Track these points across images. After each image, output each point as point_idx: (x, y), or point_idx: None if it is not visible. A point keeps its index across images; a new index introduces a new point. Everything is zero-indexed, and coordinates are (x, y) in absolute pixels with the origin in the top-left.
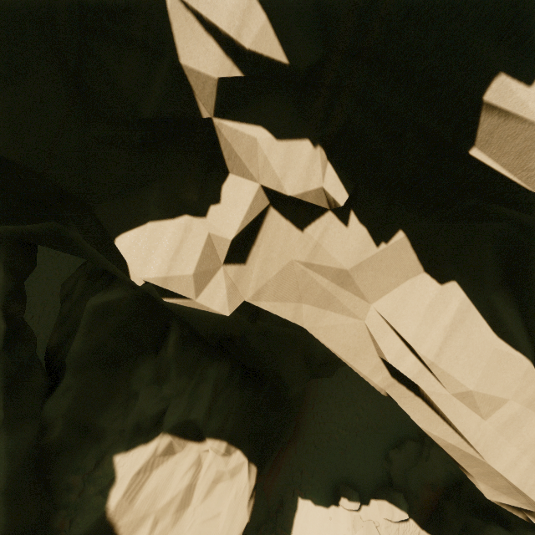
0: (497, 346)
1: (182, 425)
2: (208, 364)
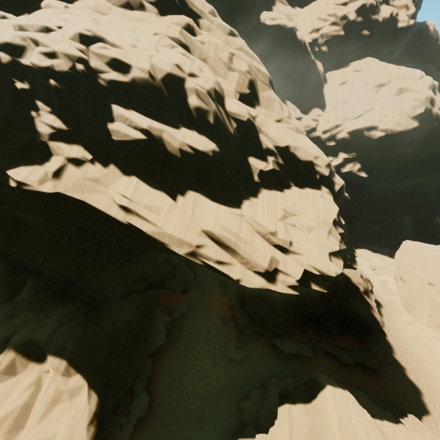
0: (153, 190)
1: (27, 344)
2: (55, 306)
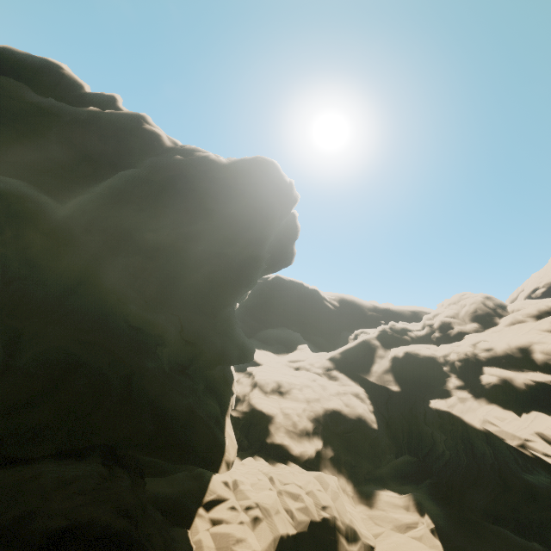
0: (503, 410)
1: (417, 500)
2: (441, 501)
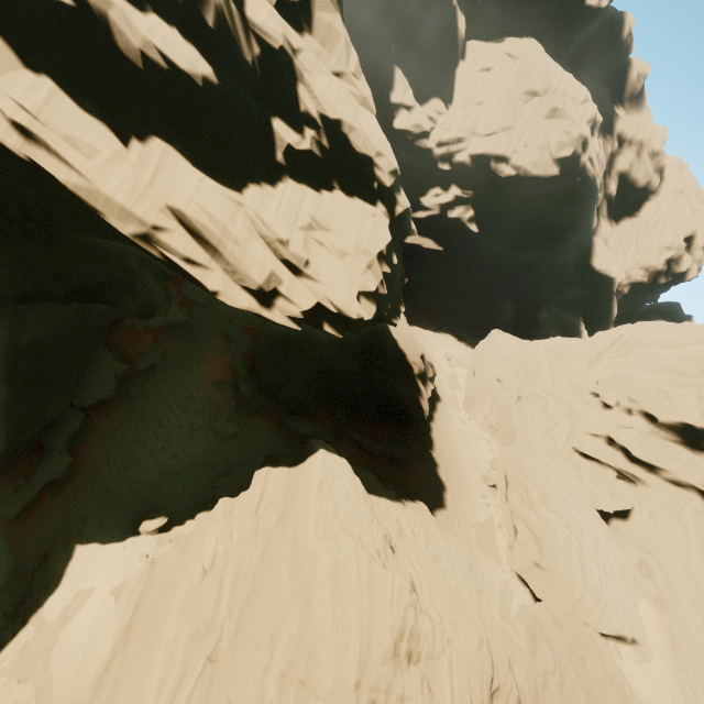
0: (84, 114)
1: None
2: None
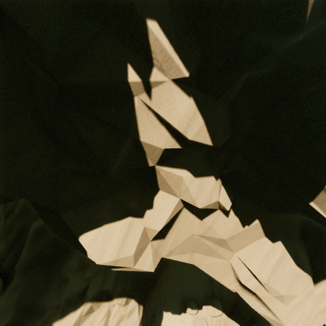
0: (297, 271)
1: (99, 294)
2: None
